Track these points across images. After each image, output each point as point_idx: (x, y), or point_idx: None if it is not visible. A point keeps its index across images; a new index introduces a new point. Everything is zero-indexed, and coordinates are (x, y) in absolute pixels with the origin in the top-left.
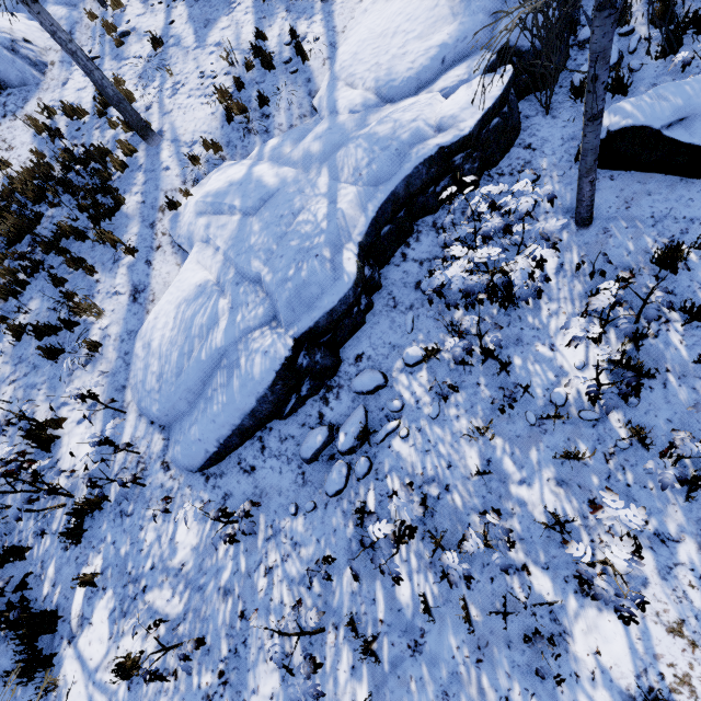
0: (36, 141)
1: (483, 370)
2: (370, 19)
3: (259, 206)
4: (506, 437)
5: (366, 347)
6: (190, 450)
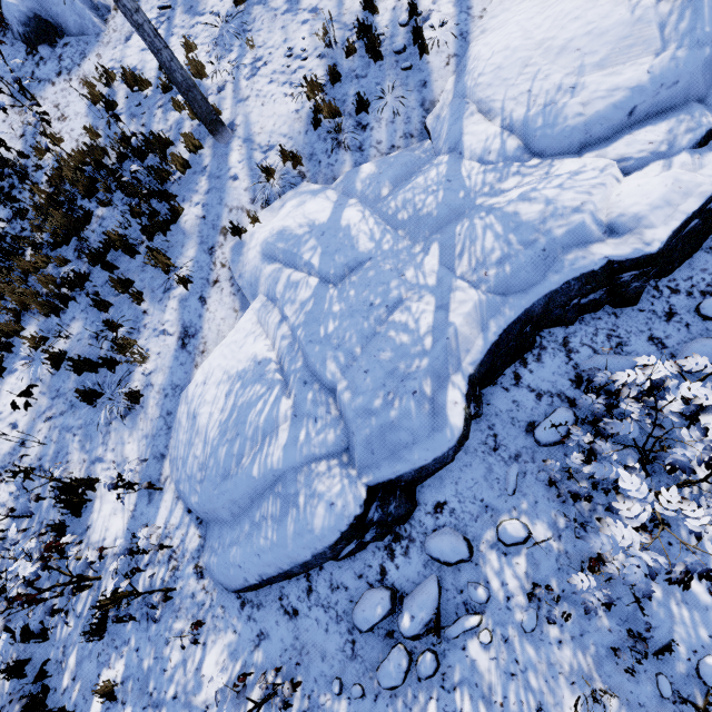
0: (91, 113)
1: (605, 587)
2: (526, 10)
3: (342, 274)
4: (624, 699)
5: (450, 495)
6: (227, 571)
